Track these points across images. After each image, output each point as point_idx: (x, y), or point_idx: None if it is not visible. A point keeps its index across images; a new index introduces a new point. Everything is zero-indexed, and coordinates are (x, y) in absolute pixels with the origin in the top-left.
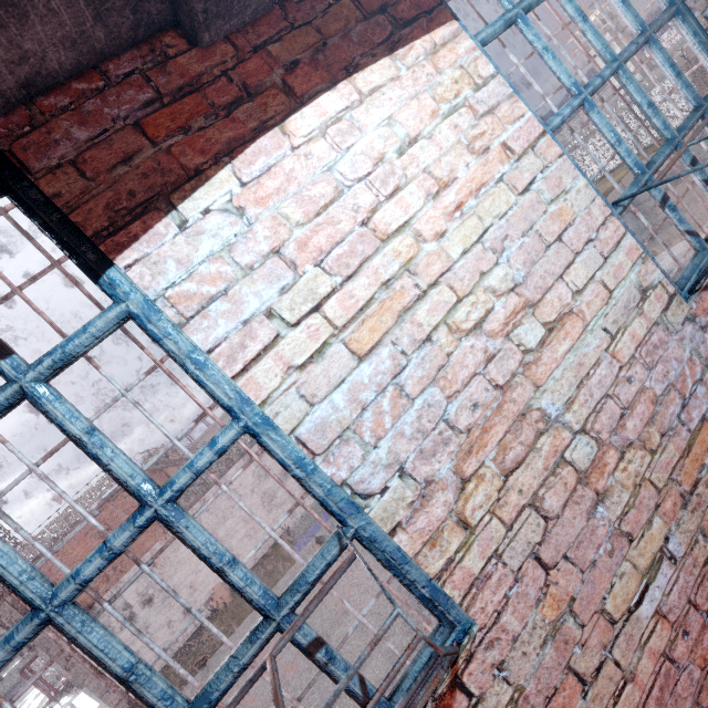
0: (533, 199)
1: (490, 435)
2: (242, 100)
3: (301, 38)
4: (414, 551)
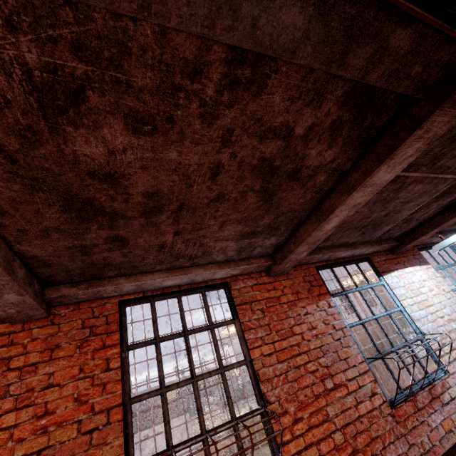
0: (450, 301)
1: (447, 338)
2: (397, 263)
3: (405, 258)
4: (433, 348)
